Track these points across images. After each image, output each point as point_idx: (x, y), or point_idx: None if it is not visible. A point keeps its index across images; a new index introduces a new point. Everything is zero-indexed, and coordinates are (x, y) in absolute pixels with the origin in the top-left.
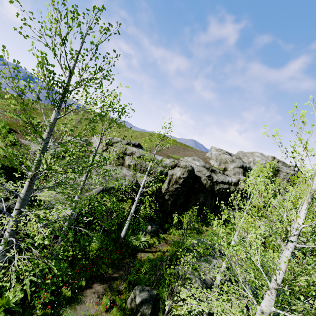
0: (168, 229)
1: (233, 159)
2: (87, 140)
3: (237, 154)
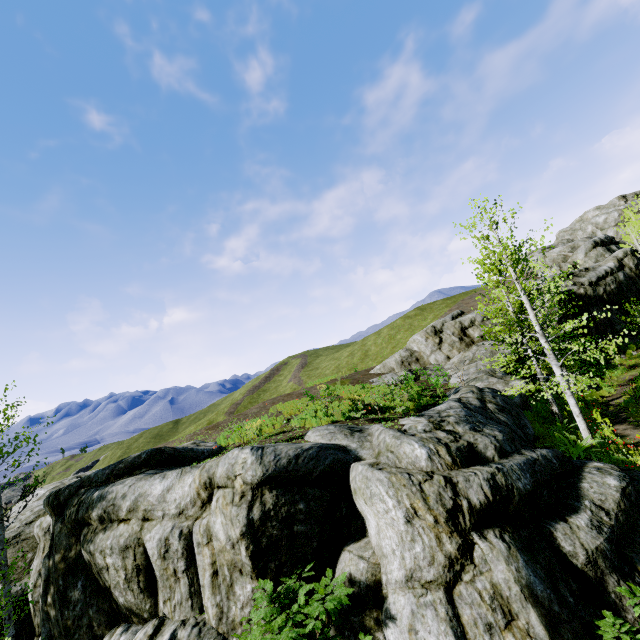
0: (601, 378)
1: (570, 246)
2: (406, 351)
3: (559, 239)
